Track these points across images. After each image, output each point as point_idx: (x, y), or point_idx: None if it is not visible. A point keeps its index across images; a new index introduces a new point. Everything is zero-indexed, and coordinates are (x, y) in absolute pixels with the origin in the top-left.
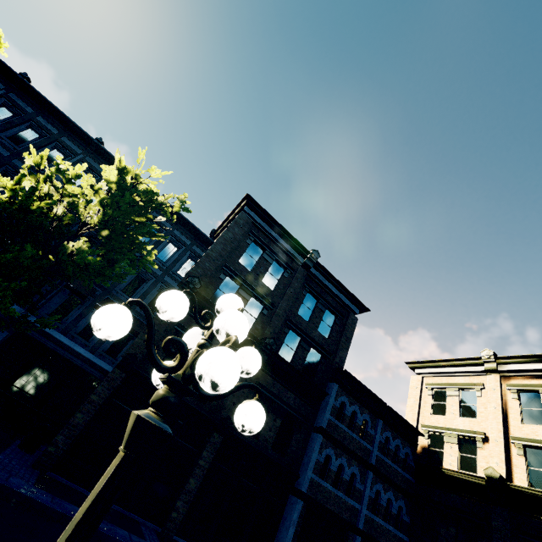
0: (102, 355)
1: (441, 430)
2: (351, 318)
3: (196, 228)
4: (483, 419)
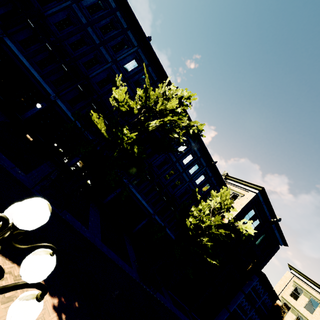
0: (171, 231)
1: (291, 306)
2: (277, 247)
3: (223, 180)
4: (315, 317)
